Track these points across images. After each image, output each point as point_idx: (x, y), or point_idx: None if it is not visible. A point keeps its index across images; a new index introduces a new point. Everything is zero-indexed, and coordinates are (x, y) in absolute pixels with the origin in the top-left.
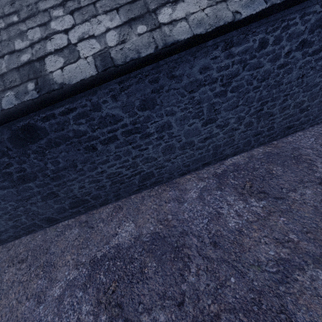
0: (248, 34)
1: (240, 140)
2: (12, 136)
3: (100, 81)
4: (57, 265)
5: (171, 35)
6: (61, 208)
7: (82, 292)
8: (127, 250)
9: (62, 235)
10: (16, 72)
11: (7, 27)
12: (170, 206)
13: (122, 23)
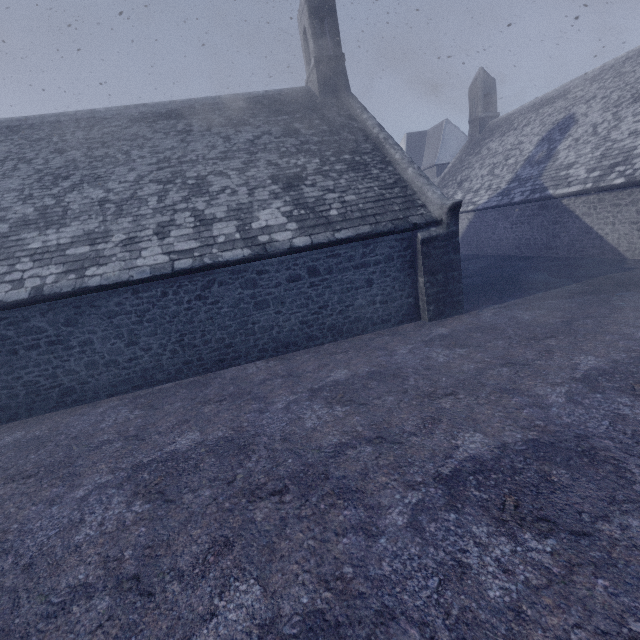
0: (151, 287)
1: (170, 366)
2: None
3: (30, 303)
4: None
5: (87, 283)
6: None
7: None
8: None
9: None
10: None
11: None
12: (72, 418)
13: (62, 272)
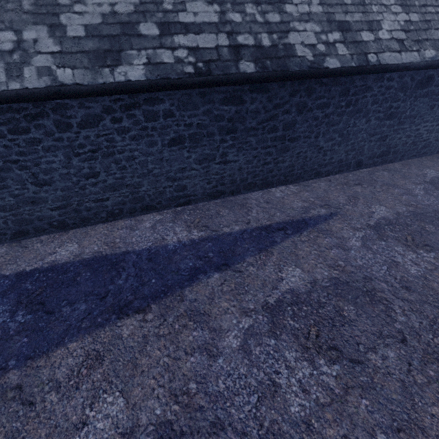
0: None
1: None
2: (420, 79)
3: None
4: (398, 184)
5: None
6: (375, 153)
7: None
8: None
9: (375, 174)
10: None
11: (436, 13)
12: None
13: None
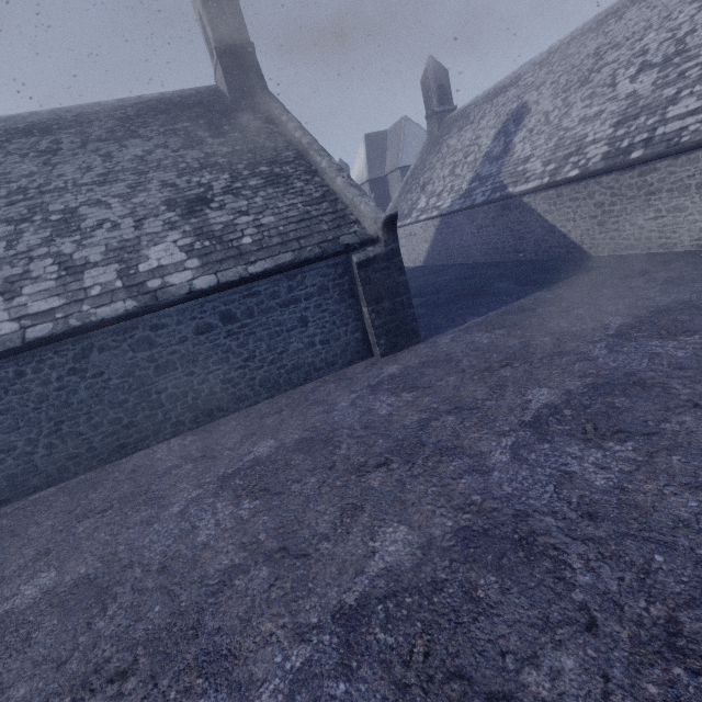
0: None
1: (49, 465)
2: None
3: None
4: None
5: None
6: None
7: None
8: None
9: None
10: None
11: None
12: None
13: None
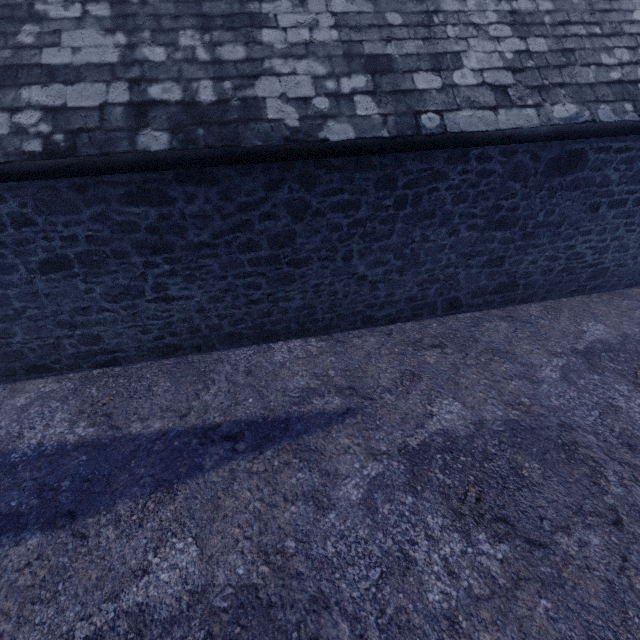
0: None
1: None
2: (554, 158)
3: None
4: (516, 352)
5: None
6: (484, 287)
7: (596, 375)
8: (621, 345)
9: (481, 326)
10: (607, 87)
11: (589, 36)
12: None
13: None
